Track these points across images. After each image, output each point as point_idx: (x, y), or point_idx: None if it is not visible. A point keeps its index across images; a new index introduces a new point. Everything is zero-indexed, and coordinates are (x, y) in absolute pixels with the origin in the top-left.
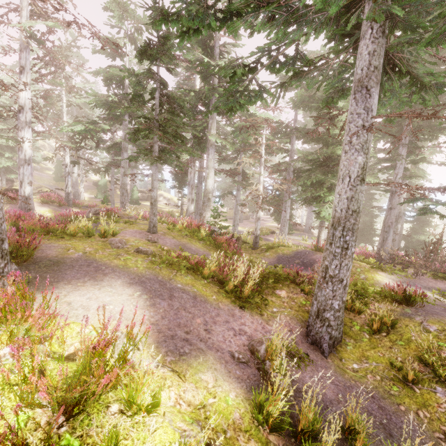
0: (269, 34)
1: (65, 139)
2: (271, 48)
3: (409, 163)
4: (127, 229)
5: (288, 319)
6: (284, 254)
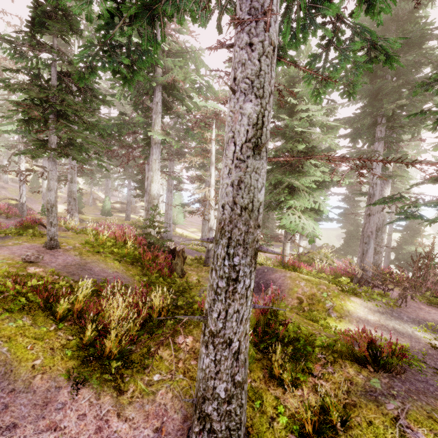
0: None
1: (20, 145)
2: None
3: None
4: (25, 243)
5: (168, 400)
6: None
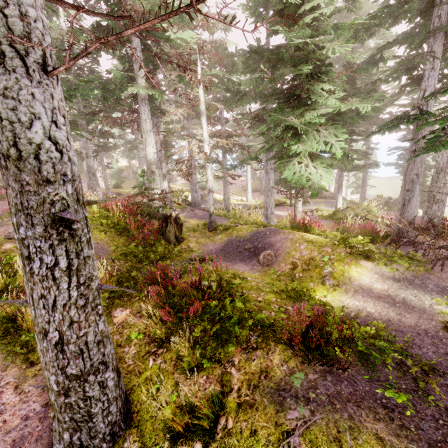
0: None
1: None
2: None
3: None
4: None
5: None
6: (238, 236)
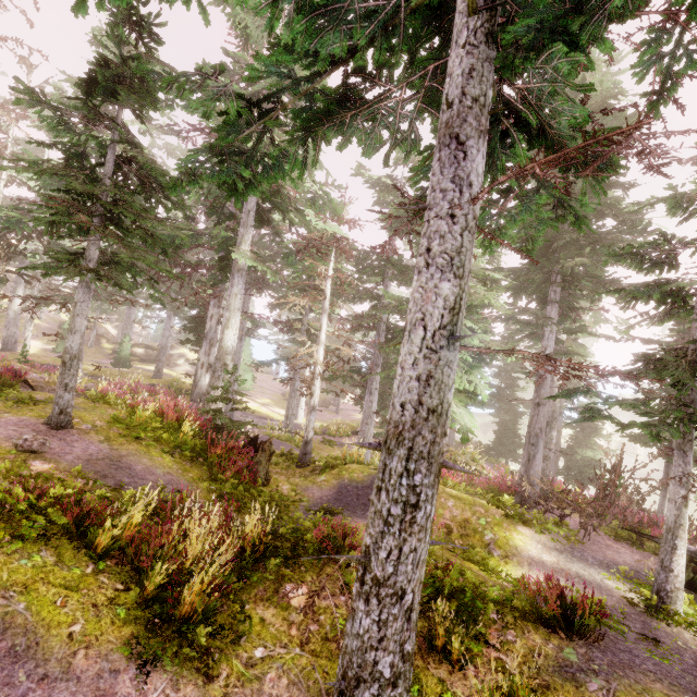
0: (273, 24)
1: None
2: (293, 70)
3: (563, 332)
4: (6, 415)
5: (282, 688)
6: (353, 479)
